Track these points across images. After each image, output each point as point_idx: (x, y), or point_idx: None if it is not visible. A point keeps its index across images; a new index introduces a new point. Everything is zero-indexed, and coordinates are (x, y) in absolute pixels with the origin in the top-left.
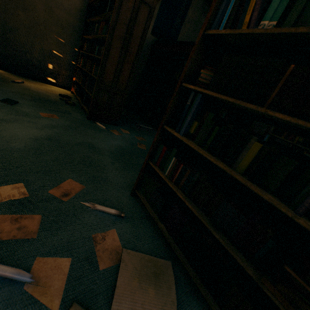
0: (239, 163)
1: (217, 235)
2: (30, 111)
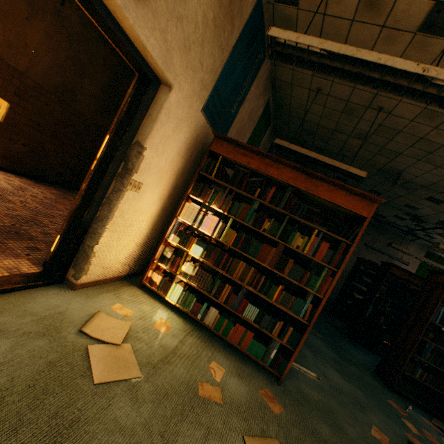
0: None
1: None
2: None
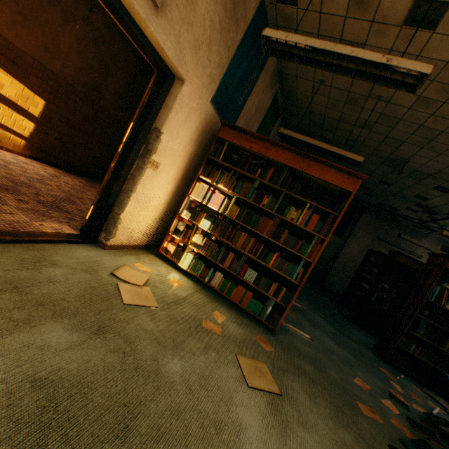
0: (445, 347)
1: (444, 371)
2: (289, 316)
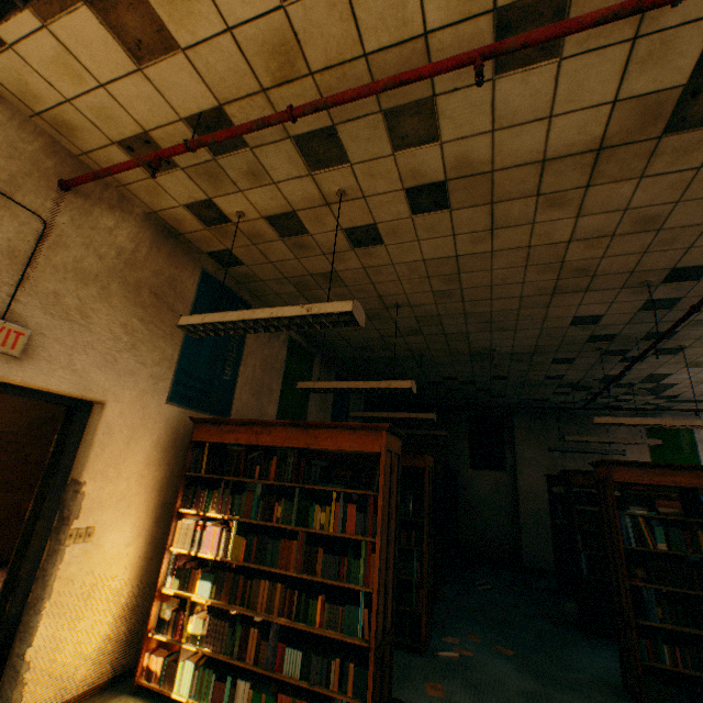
0: None
1: None
2: (426, 699)
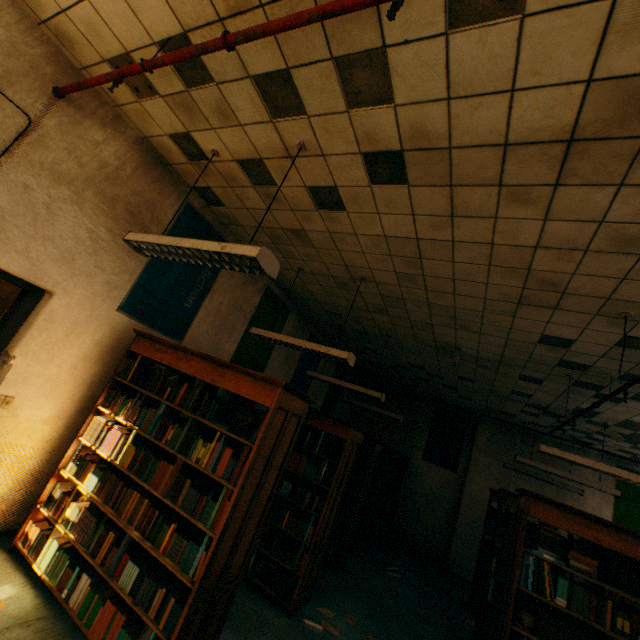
0: None
1: None
2: None
